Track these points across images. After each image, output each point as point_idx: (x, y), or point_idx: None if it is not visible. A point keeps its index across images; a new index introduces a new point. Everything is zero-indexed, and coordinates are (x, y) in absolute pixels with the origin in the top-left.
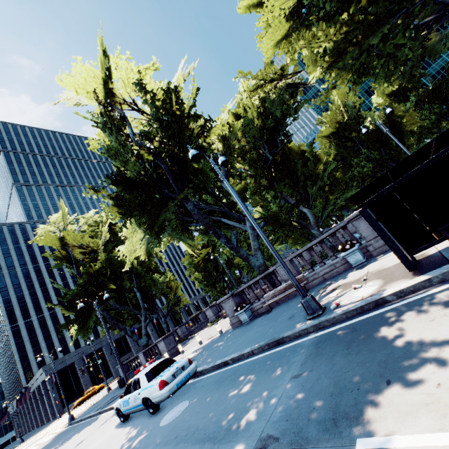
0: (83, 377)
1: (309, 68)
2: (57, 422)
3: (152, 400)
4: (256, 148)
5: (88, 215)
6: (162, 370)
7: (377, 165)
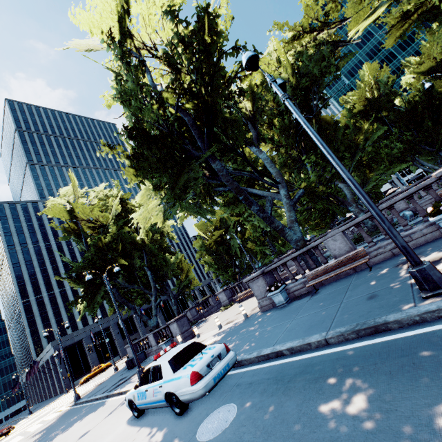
0: (91, 355)
1: (351, 23)
2: (64, 398)
3: (179, 397)
4: (287, 112)
5: (99, 189)
6: (190, 358)
7: (408, 147)
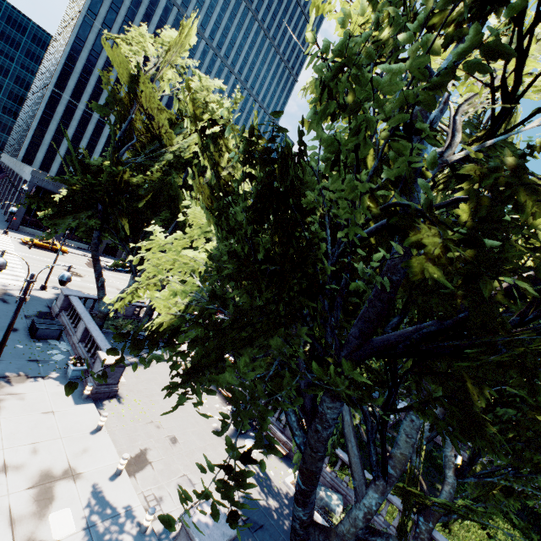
0: None
1: None
2: None
3: None
4: None
5: (207, 84)
6: None
7: None
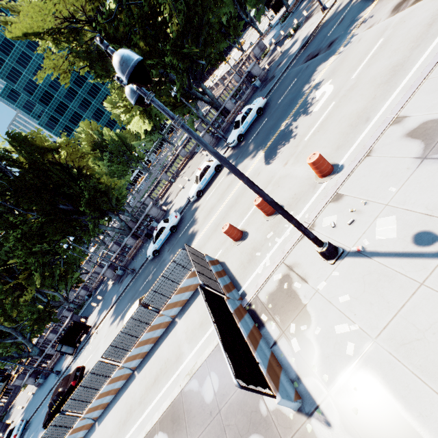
0: None
1: None
2: None
3: None
4: None
5: None
6: (11, 434)
7: None
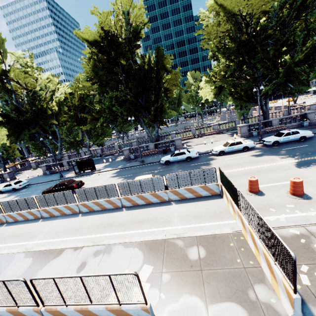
0: None
1: None
2: None
3: (16, 188)
4: (75, 111)
5: None
6: (19, 183)
7: None
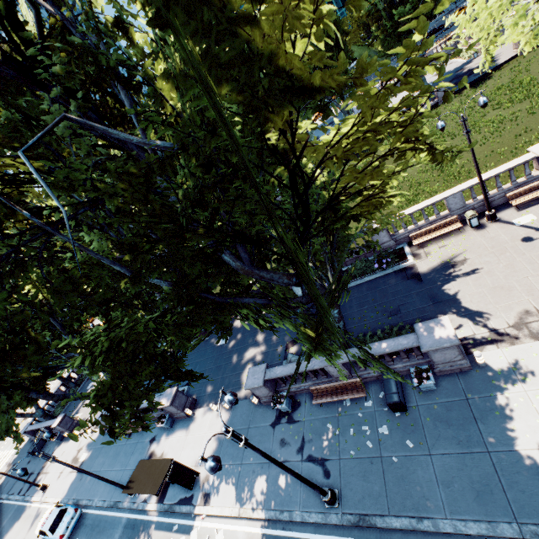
0: None
1: None
2: None
3: None
4: None
5: None
6: (60, 522)
7: None
